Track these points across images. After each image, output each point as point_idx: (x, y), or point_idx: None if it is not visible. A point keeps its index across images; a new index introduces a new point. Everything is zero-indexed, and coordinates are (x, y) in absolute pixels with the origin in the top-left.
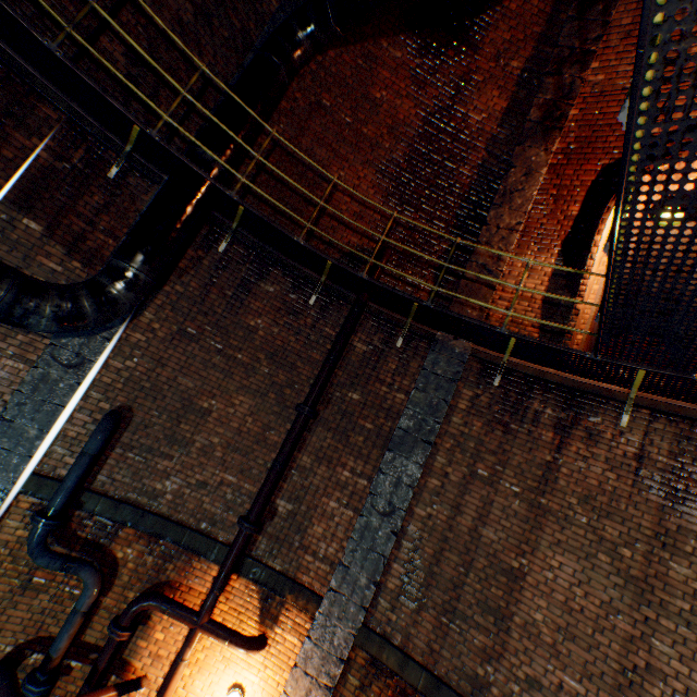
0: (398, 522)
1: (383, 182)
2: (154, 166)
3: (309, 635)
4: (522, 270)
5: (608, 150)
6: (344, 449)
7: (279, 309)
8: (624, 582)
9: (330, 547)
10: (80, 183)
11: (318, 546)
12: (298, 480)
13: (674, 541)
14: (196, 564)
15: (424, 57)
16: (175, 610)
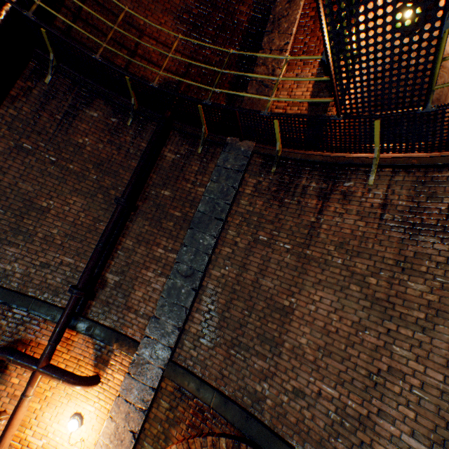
0: (196, 281)
1: (181, 26)
2: None
3: (130, 372)
4: (292, 83)
5: None
6: (159, 232)
7: (103, 130)
8: (371, 304)
9: (148, 306)
10: None
11: (139, 306)
12: (123, 258)
13: (412, 265)
14: (43, 326)
15: None
16: (19, 359)
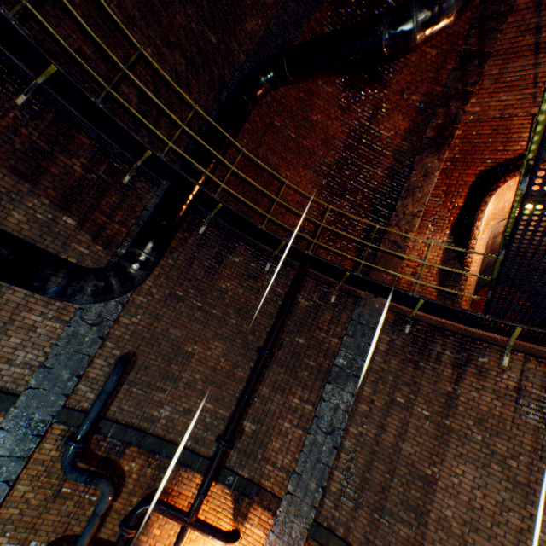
0: (337, 439)
1: (318, 179)
2: (155, 173)
3: (273, 529)
4: (422, 245)
5: (483, 160)
6: (294, 381)
7: (243, 275)
8: (513, 486)
9: (285, 458)
10: (103, 188)
11: (276, 457)
12: (260, 406)
13: None
14: (184, 474)
15: (348, 91)
16: (171, 511)
